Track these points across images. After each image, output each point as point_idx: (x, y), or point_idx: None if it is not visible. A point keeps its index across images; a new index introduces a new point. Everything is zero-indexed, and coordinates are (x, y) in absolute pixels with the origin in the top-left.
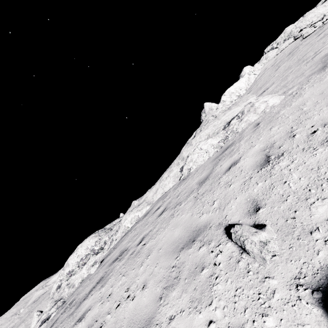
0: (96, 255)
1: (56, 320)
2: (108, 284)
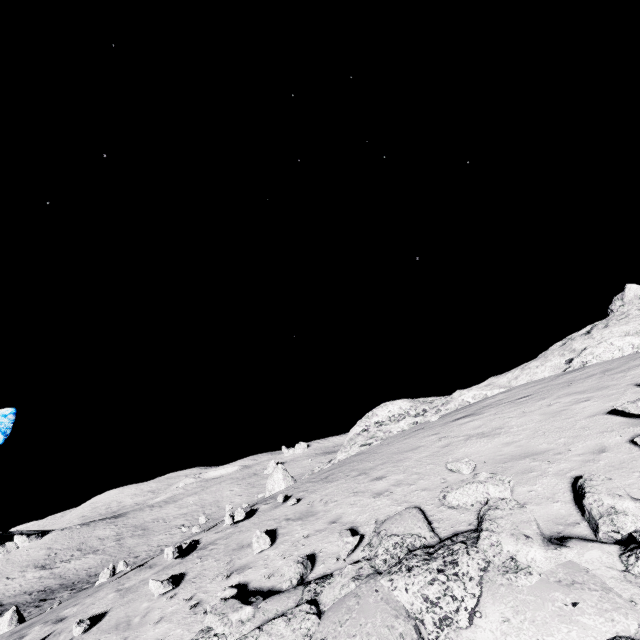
0: (414, 417)
1: (405, 435)
2: (491, 412)
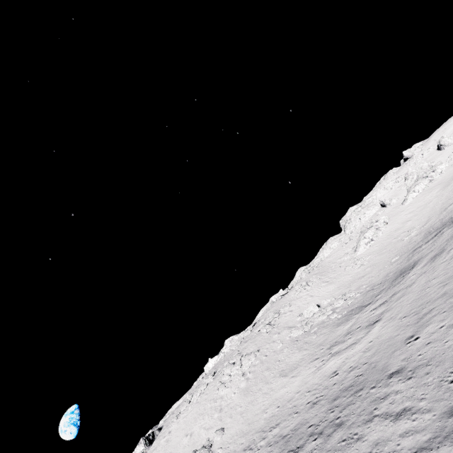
0: None
1: None
2: None
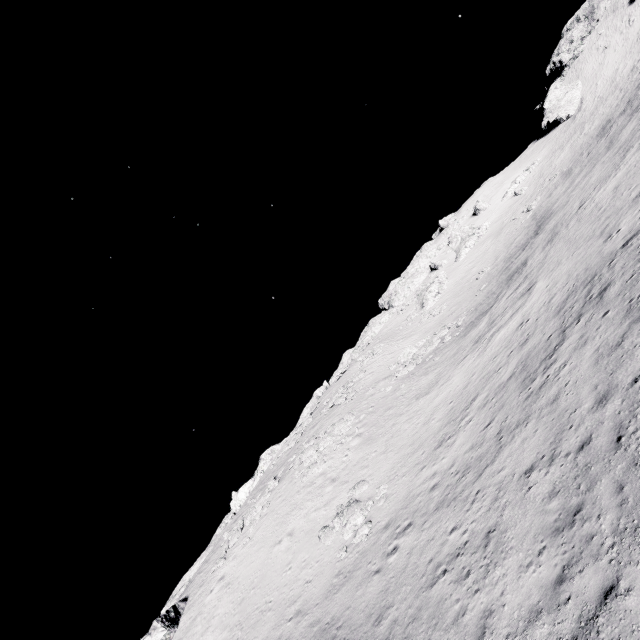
0: None
1: None
2: None
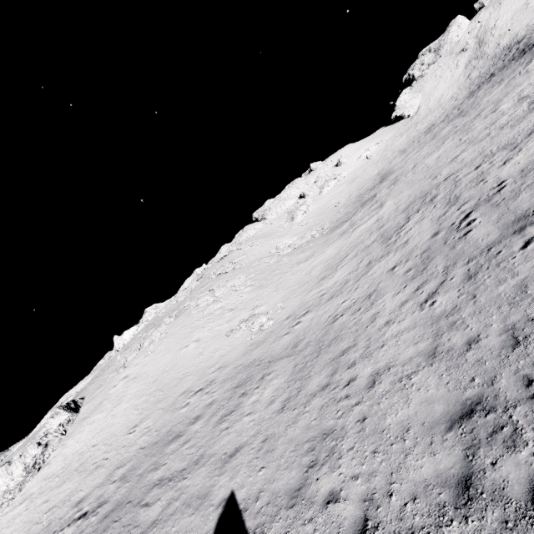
0: None
1: None
2: None
